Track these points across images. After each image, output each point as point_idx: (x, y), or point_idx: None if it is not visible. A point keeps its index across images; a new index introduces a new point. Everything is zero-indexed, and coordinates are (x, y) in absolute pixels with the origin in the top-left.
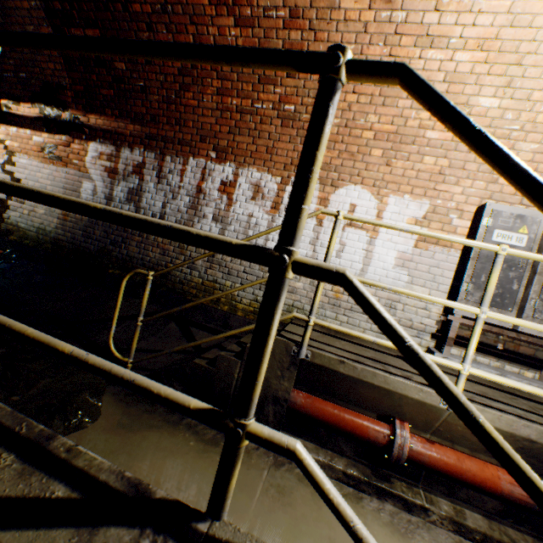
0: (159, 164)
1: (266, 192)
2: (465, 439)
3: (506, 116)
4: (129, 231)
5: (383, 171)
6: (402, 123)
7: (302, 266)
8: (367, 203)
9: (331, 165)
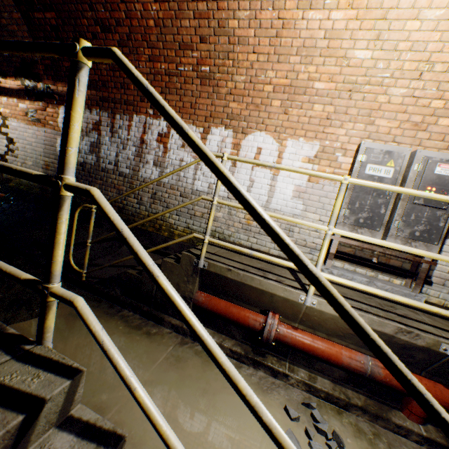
0: (111, 121)
1: None
2: (321, 326)
3: (378, 66)
4: (93, 176)
5: (282, 119)
6: (294, 77)
7: (69, 187)
8: (270, 146)
9: (241, 116)
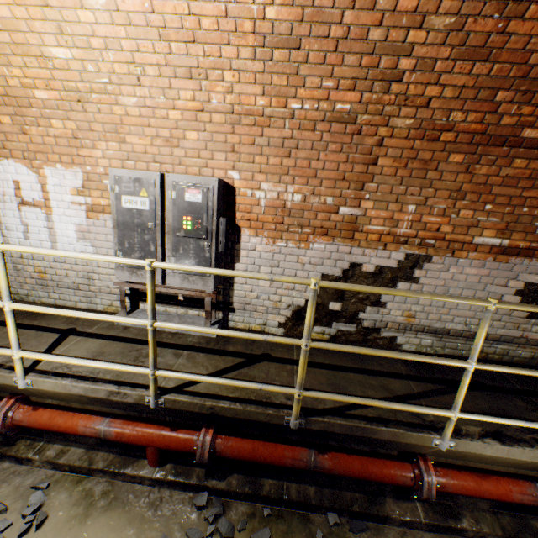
0: None
1: None
2: (66, 399)
3: (89, 68)
4: None
5: (25, 141)
6: (5, 83)
7: None
8: (29, 178)
9: None
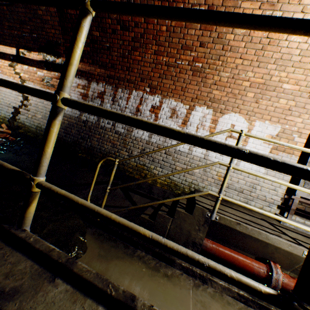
0: (113, 93)
1: (179, 113)
2: None
3: None
4: (92, 131)
5: (253, 106)
6: (268, 78)
7: None
8: (242, 124)
9: (221, 100)
